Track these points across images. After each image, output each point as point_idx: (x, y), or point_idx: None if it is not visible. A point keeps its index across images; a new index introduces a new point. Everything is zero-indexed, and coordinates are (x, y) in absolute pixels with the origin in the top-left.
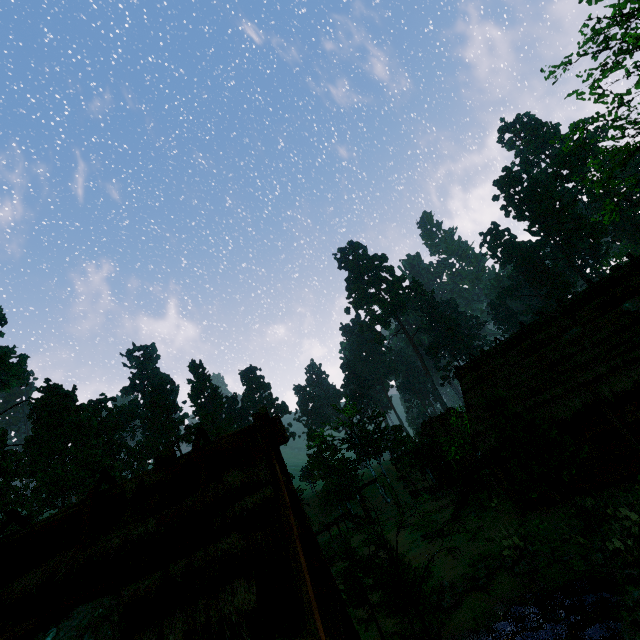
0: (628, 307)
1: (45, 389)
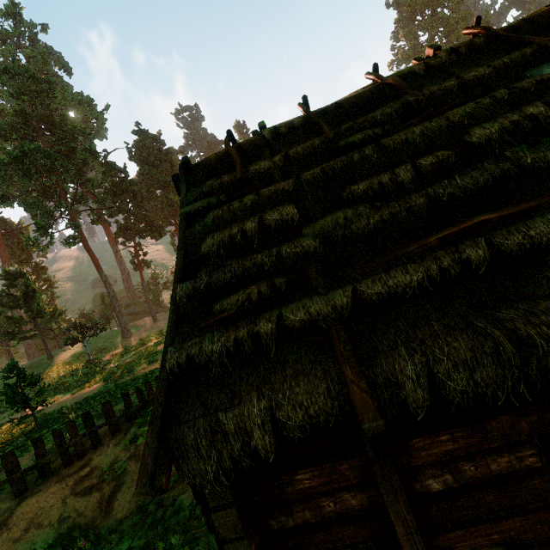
0: None
1: (138, 132)
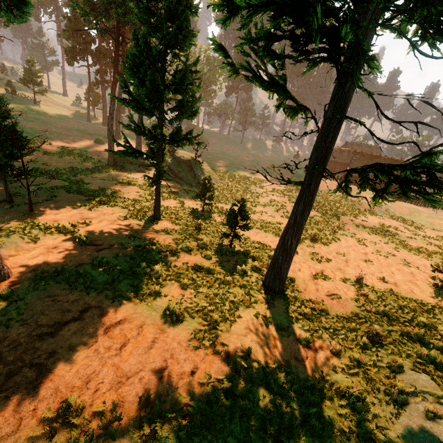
0: None
1: None
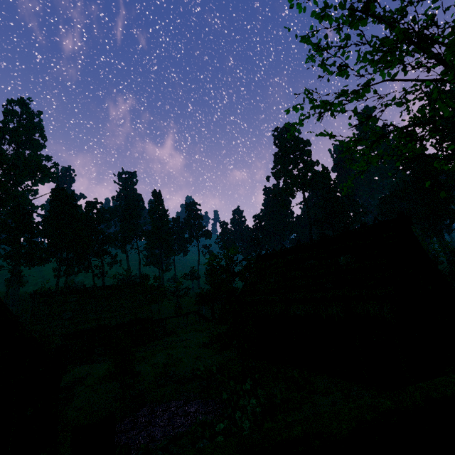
0: (341, 260)
1: (56, 190)
